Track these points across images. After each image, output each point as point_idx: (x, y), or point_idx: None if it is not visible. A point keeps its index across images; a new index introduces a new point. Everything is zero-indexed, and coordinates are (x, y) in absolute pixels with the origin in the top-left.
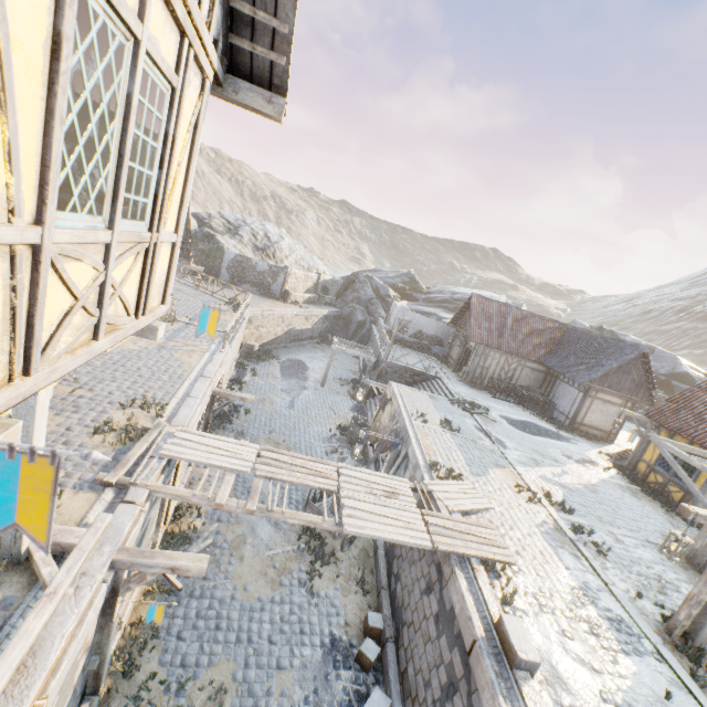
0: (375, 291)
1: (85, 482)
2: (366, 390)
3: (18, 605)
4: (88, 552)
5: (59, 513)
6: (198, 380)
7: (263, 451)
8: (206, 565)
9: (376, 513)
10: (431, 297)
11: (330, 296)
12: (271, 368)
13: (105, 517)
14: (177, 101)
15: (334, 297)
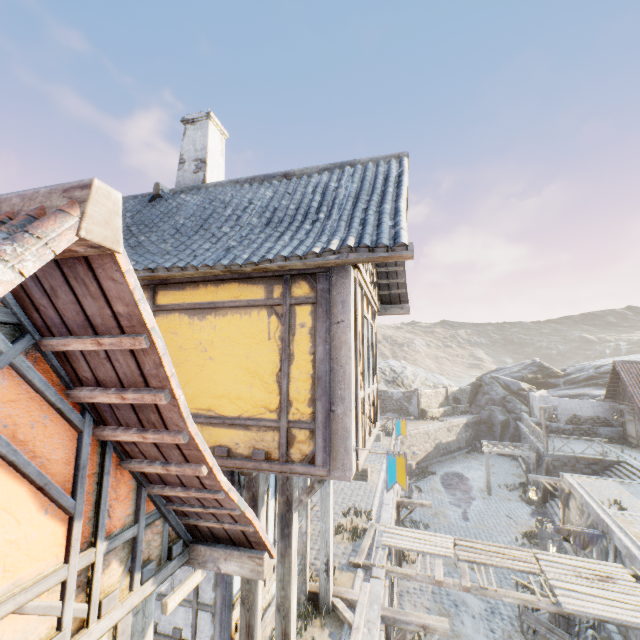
0: (505, 388)
1: (343, 565)
2: (539, 492)
3: (339, 637)
4: (366, 606)
5: (336, 584)
6: (384, 491)
7: (457, 540)
8: (447, 625)
9: (593, 594)
10: (571, 378)
11: (463, 404)
12: (432, 483)
13: (366, 584)
14: (373, 329)
15: (466, 405)
